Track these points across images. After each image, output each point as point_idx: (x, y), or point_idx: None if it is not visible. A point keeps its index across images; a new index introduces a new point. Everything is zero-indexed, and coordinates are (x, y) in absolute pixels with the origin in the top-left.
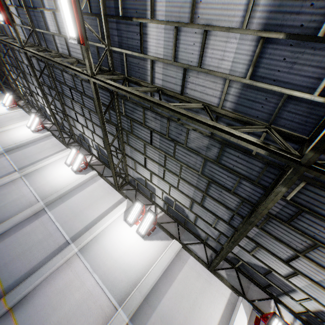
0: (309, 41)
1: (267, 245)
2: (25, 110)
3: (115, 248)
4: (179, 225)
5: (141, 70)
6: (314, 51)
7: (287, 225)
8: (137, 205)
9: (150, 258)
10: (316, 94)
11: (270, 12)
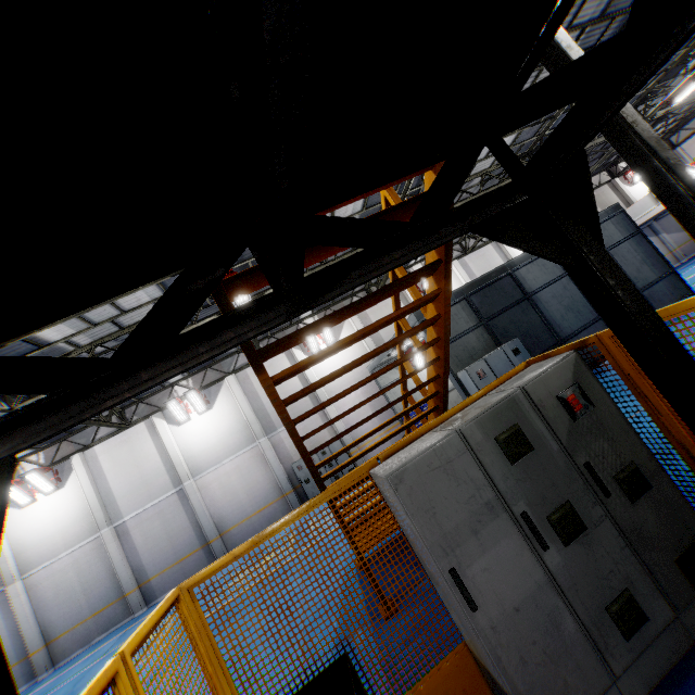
0: None
1: None
2: None
3: (207, 440)
4: (213, 367)
5: (54, 352)
6: None
7: None
8: (172, 405)
9: (232, 408)
10: None
11: None
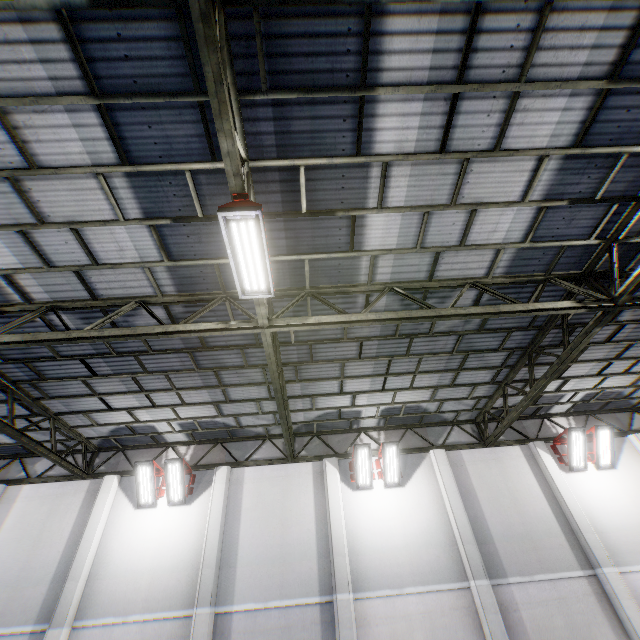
0: (588, 203)
1: (538, 375)
2: None
3: (388, 534)
4: (414, 429)
5: (346, 272)
6: (589, 208)
7: (561, 347)
8: (361, 453)
9: (432, 499)
10: (592, 239)
11: (552, 185)
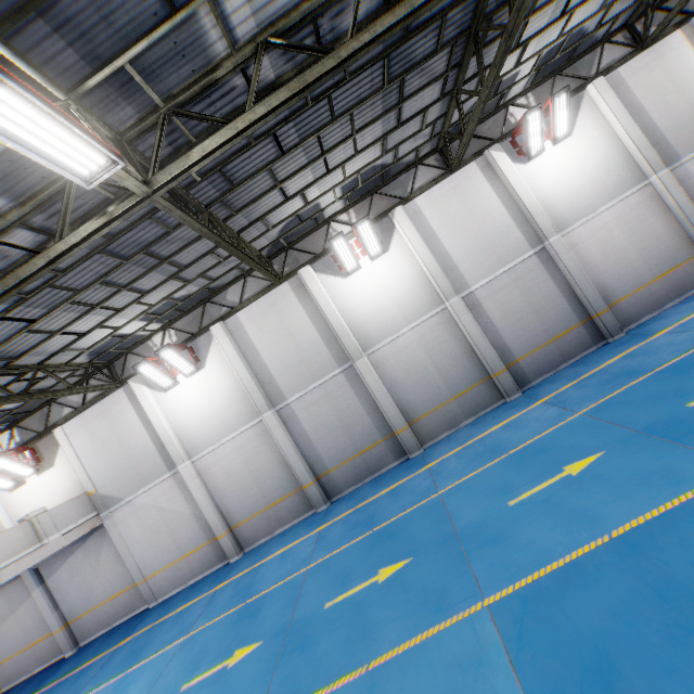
0: None
1: None
2: (70, 419)
3: (570, 182)
4: (562, 73)
5: None
6: None
7: None
8: (532, 119)
9: (601, 132)
10: None
11: None
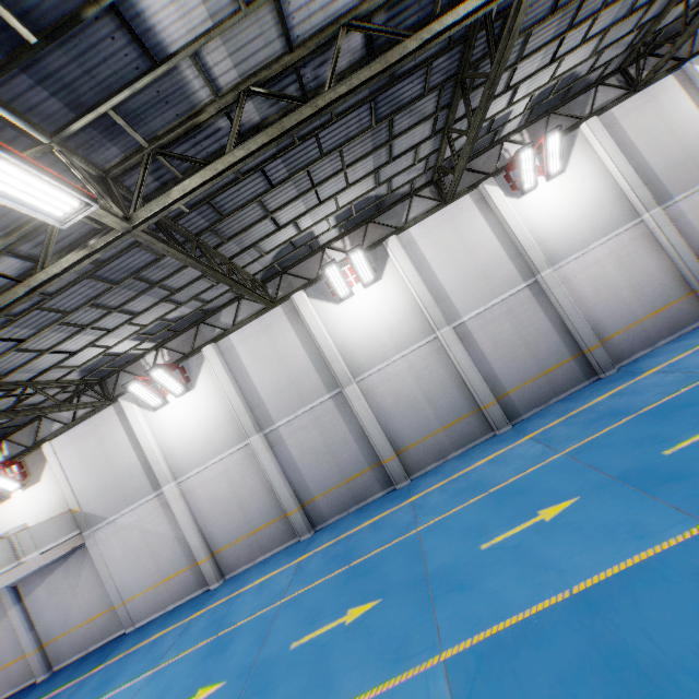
0: None
1: None
2: (59, 434)
3: (563, 217)
4: (556, 112)
5: None
6: None
7: None
8: (525, 156)
9: (594, 170)
10: None
11: None
